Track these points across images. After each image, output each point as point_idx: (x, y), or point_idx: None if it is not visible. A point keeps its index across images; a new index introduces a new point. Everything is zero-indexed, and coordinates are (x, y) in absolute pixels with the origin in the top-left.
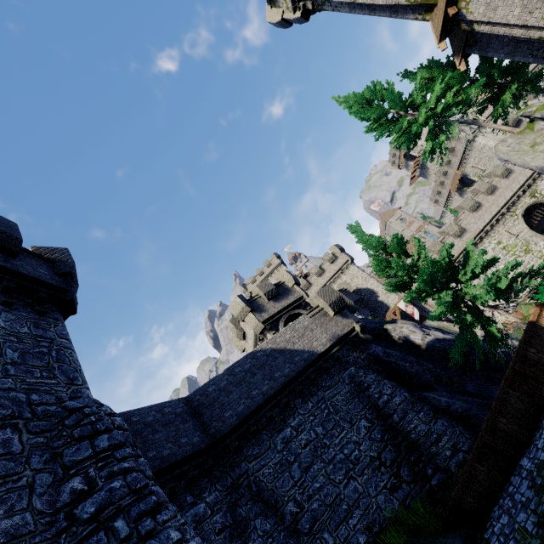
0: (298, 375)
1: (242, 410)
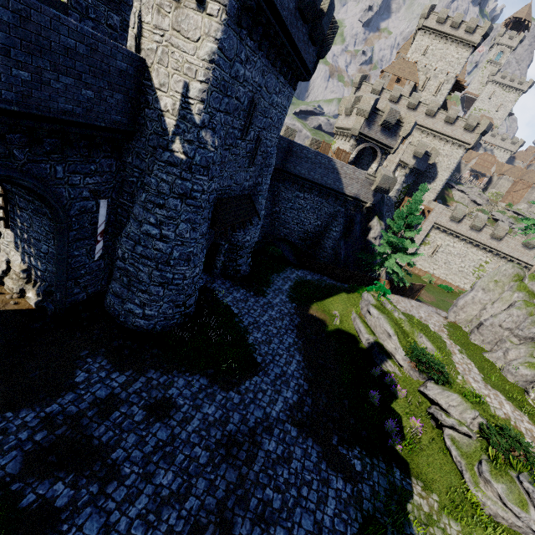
0: (328, 188)
1: (300, 172)
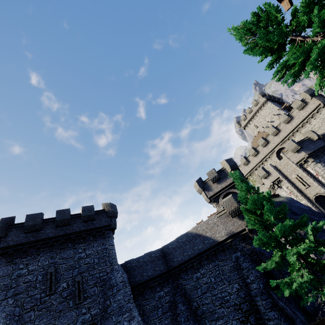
0: (205, 251)
1: (180, 260)
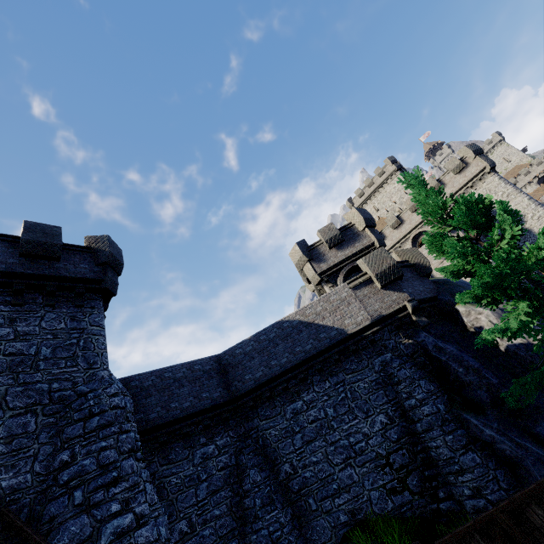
0: (320, 353)
1: (259, 377)
